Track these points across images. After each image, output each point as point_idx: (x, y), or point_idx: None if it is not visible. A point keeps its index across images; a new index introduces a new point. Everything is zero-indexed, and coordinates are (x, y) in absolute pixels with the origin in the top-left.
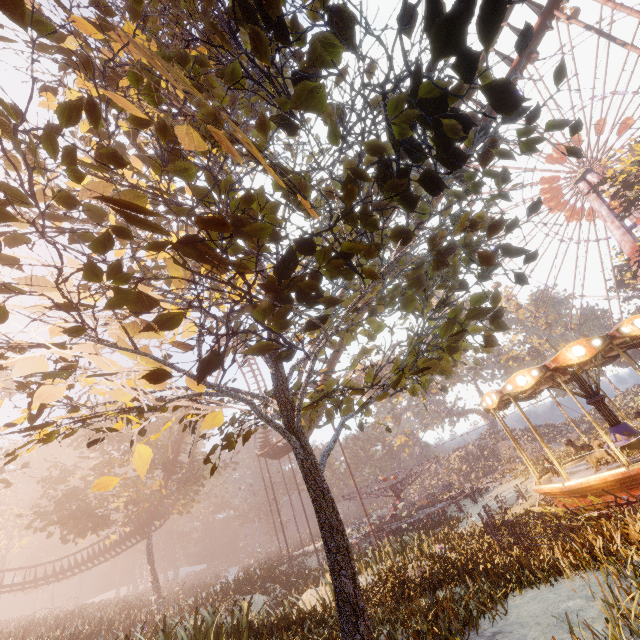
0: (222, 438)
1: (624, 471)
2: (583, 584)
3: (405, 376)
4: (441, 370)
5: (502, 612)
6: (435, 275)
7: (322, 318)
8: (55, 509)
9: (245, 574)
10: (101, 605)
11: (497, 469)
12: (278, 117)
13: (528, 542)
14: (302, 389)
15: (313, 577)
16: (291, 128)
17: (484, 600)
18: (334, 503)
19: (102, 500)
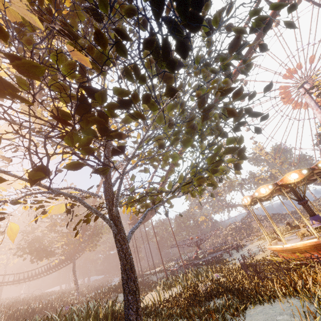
0: (85, 217)
1: (316, 241)
2: (289, 306)
3: (186, 186)
4: (207, 183)
5: (242, 318)
6: (204, 125)
7: (120, 146)
8: (27, 246)
9: (120, 282)
10: (50, 293)
11: (250, 235)
12: (90, 11)
13: (263, 275)
14: (117, 191)
15: (153, 286)
16: (100, 19)
17: (233, 311)
18: (132, 261)
19: (51, 243)
